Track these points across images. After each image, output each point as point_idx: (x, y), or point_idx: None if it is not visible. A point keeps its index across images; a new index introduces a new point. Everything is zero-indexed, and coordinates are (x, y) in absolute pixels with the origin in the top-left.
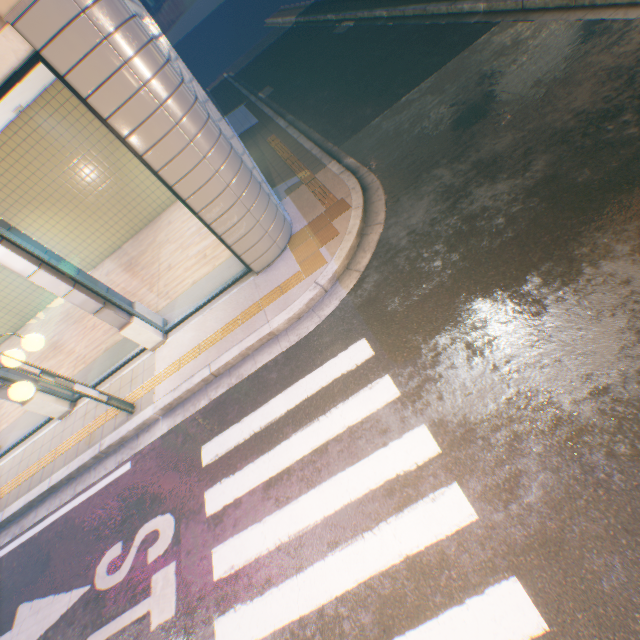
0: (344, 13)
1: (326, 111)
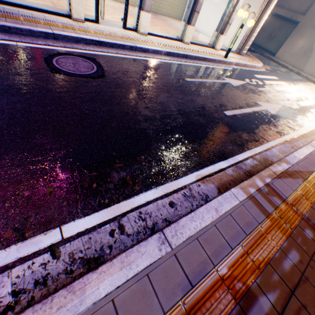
0: None
1: None
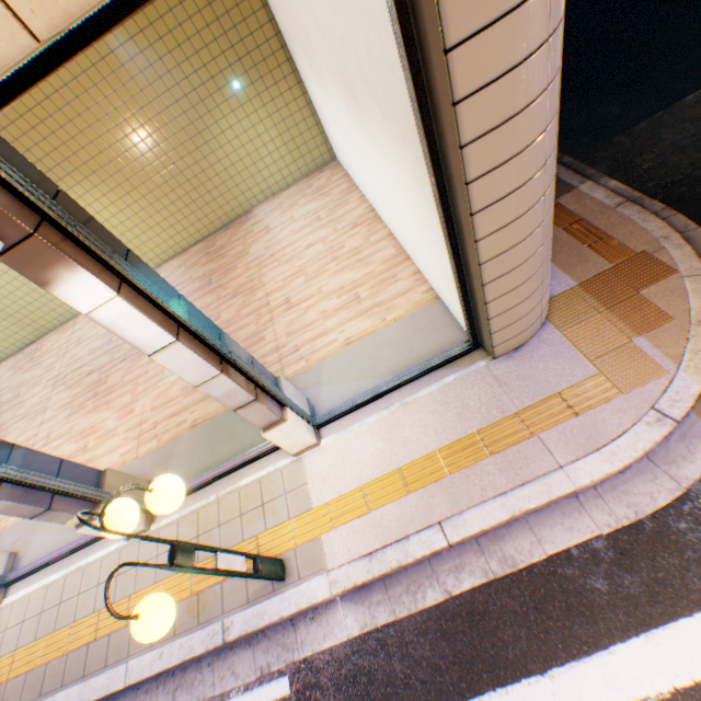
0: None
1: None
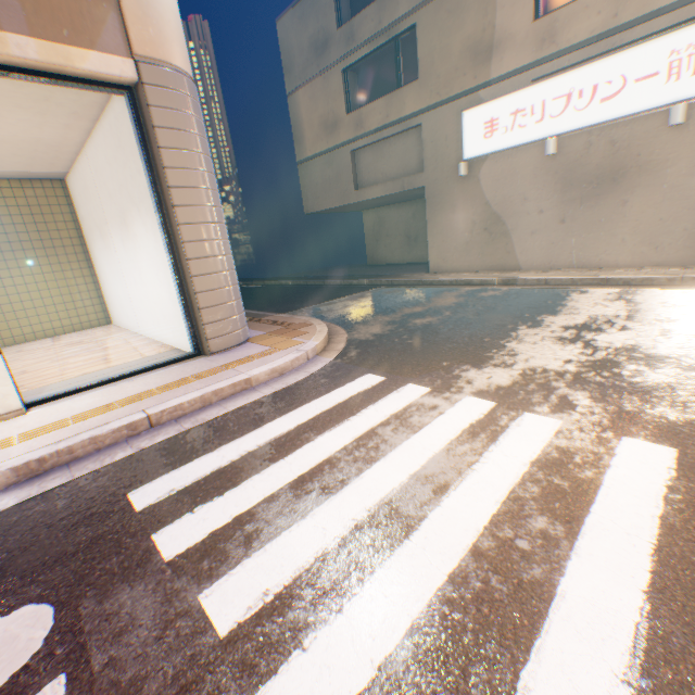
0: (252, 281)
1: (253, 306)
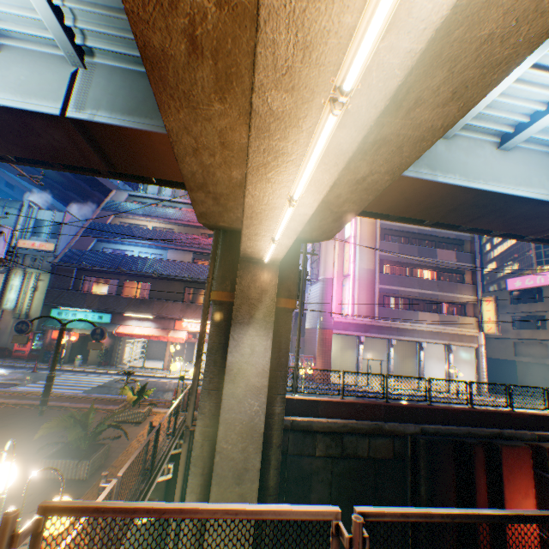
0: None
1: None
